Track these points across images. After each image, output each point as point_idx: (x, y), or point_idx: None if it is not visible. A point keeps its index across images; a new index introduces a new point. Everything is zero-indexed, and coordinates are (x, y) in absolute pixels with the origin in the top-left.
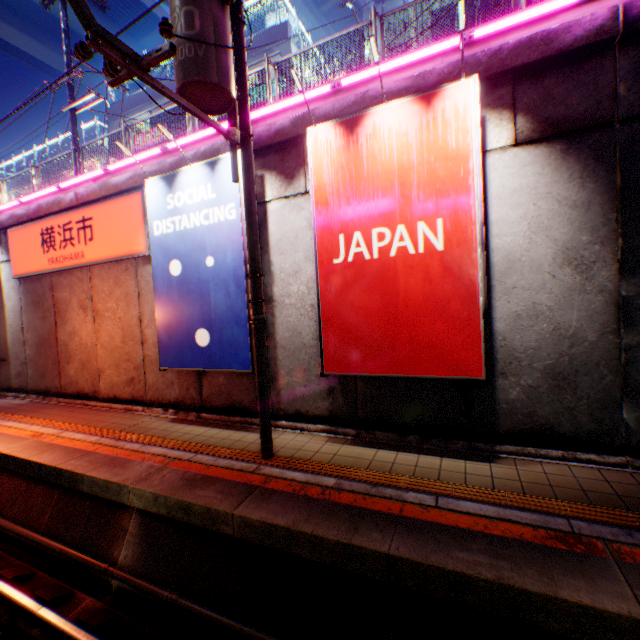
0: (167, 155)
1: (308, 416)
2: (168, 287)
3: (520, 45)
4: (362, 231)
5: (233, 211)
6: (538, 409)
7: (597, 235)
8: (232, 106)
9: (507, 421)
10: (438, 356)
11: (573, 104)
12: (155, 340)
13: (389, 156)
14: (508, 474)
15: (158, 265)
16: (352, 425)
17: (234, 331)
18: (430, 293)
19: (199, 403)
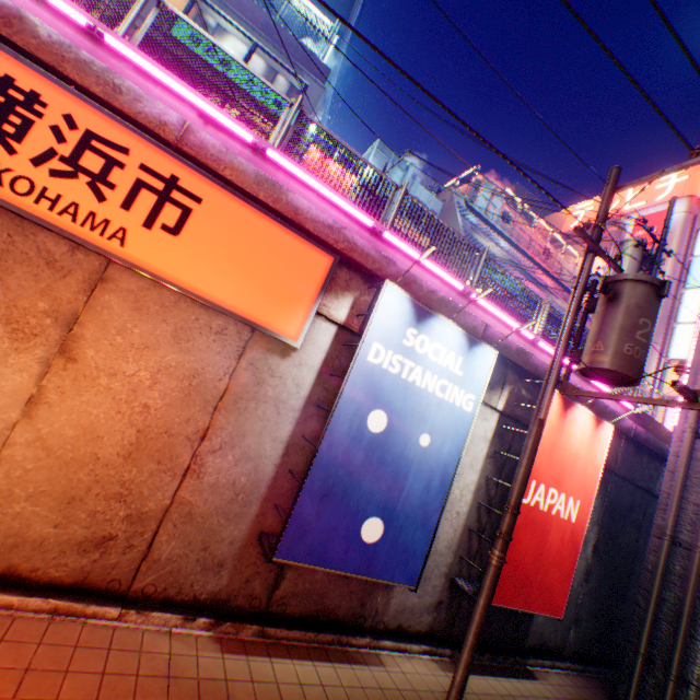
0: (366, 230)
1: (408, 631)
2: (352, 439)
3: (611, 411)
4: (545, 485)
5: (470, 402)
6: (545, 629)
7: (592, 526)
8: (592, 378)
9: (531, 637)
10: (548, 597)
11: (608, 453)
12: (221, 480)
13: (573, 441)
14: (556, 691)
15: (351, 400)
16: (442, 641)
17: (415, 533)
18: (559, 549)
19: (260, 605)
